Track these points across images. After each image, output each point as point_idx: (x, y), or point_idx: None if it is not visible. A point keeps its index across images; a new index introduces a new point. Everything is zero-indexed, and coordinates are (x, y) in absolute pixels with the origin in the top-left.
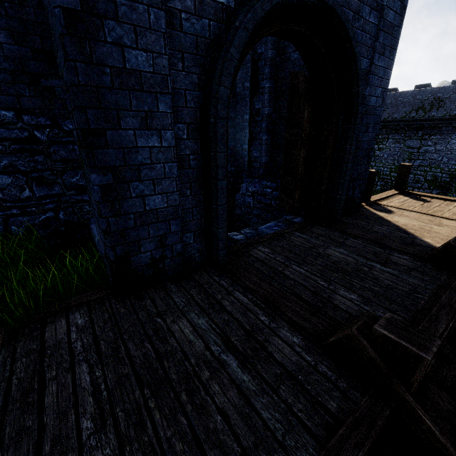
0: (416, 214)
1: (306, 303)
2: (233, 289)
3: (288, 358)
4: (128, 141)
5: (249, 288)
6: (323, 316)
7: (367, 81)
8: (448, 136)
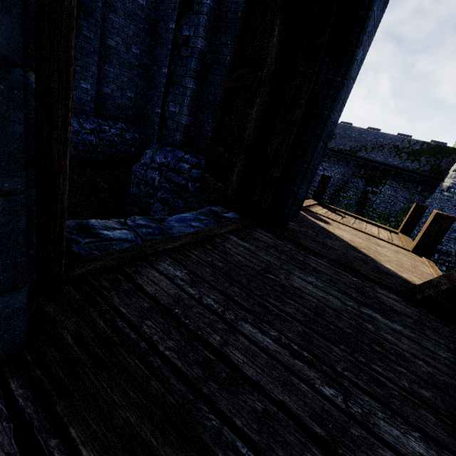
0: (351, 229)
1: None
2: None
3: None
4: None
5: None
6: None
7: None
8: (334, 165)
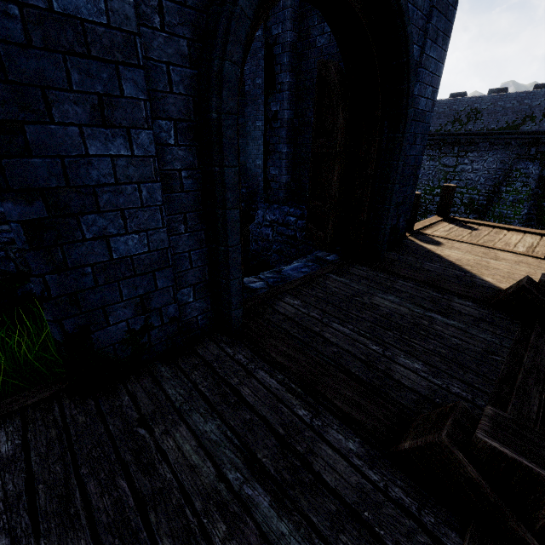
0: (468, 246)
1: (358, 381)
2: (255, 367)
3: (344, 479)
4: (70, 145)
5: (278, 364)
6: (384, 401)
7: (416, 76)
8: (485, 153)
